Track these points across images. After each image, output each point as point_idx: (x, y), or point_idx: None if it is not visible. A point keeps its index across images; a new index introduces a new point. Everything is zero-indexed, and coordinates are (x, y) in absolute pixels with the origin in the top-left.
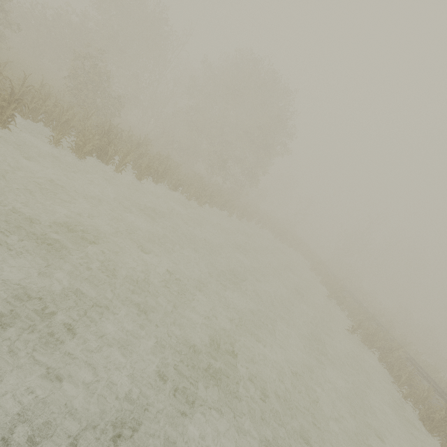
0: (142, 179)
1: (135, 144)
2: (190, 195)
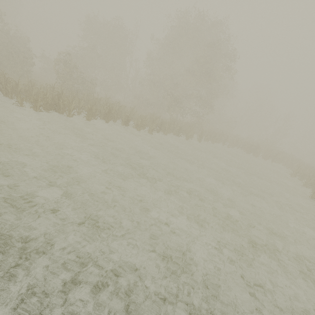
0: (90, 120)
1: (92, 100)
2: (139, 127)
